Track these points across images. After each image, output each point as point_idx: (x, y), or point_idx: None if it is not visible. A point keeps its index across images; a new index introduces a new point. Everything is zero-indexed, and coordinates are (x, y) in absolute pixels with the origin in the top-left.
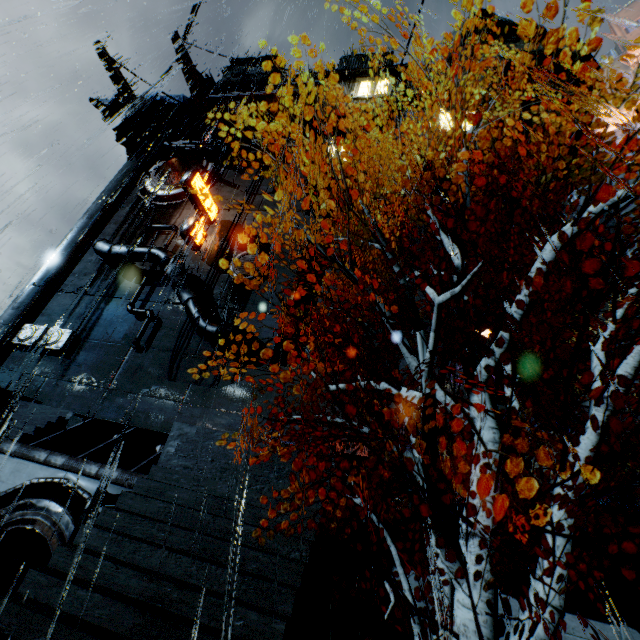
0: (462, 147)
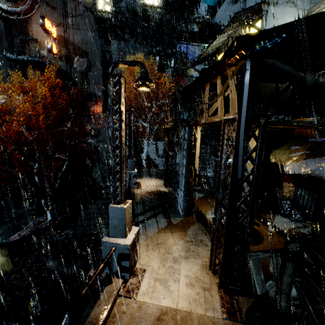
0: None
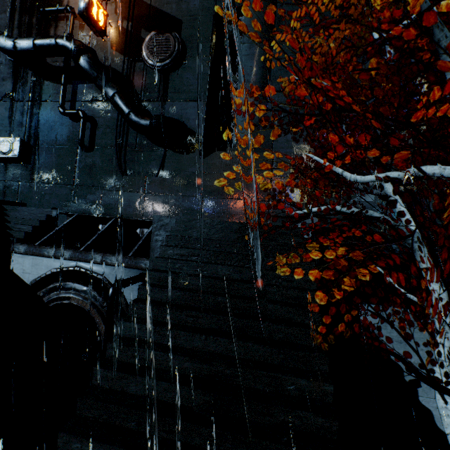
0: None
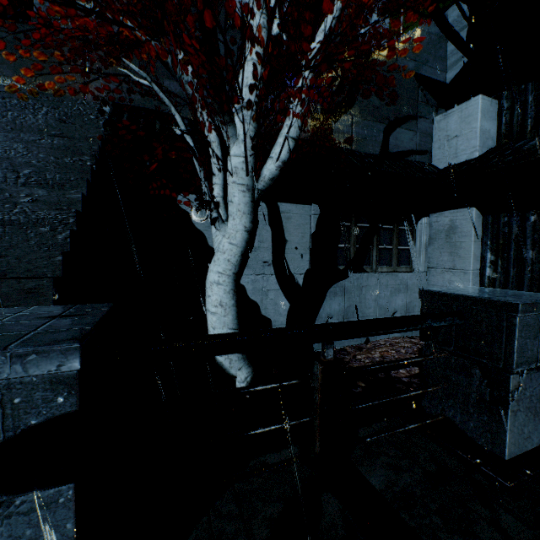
0: None
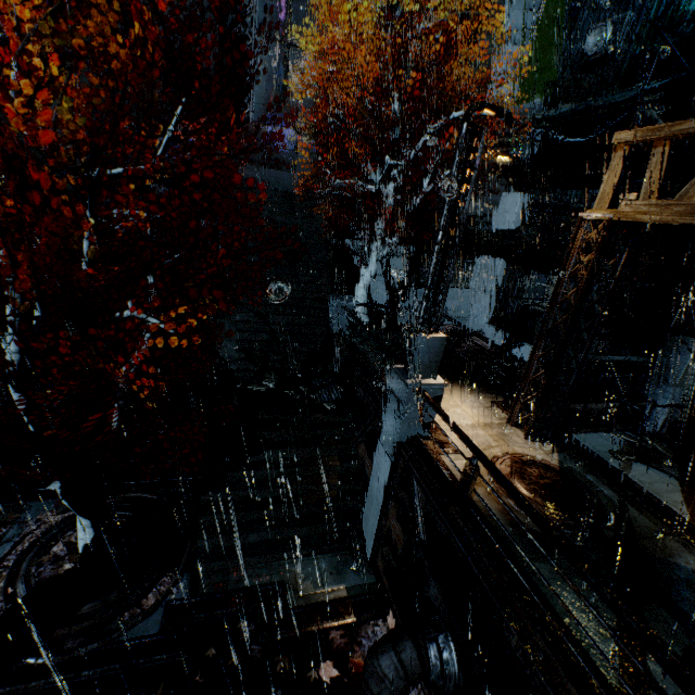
0: (416, 39)
